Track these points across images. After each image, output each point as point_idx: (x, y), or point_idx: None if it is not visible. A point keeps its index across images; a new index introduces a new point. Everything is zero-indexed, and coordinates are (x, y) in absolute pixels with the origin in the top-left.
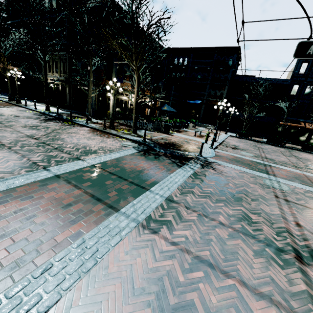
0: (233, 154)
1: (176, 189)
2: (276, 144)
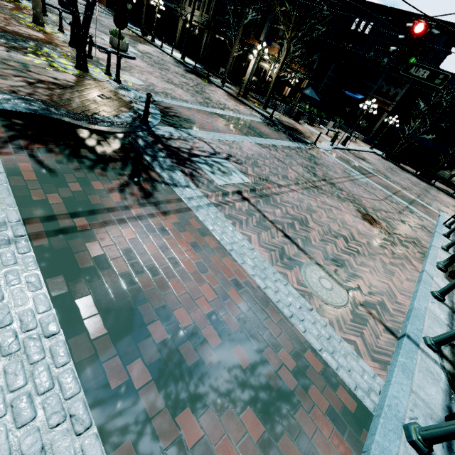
0: (350, 158)
1: (281, 145)
2: (424, 178)
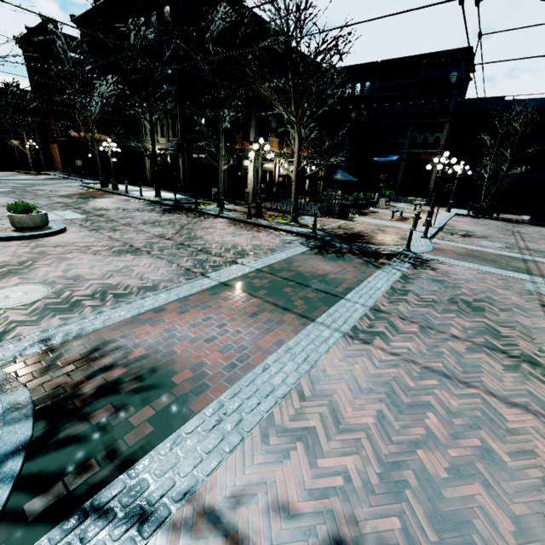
0: (465, 245)
1: (381, 297)
2: None
